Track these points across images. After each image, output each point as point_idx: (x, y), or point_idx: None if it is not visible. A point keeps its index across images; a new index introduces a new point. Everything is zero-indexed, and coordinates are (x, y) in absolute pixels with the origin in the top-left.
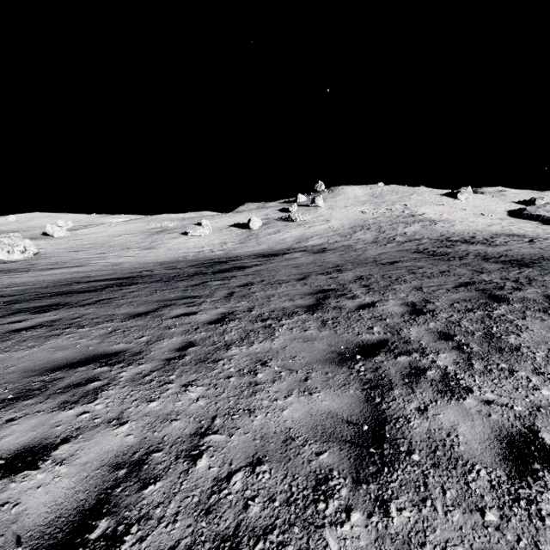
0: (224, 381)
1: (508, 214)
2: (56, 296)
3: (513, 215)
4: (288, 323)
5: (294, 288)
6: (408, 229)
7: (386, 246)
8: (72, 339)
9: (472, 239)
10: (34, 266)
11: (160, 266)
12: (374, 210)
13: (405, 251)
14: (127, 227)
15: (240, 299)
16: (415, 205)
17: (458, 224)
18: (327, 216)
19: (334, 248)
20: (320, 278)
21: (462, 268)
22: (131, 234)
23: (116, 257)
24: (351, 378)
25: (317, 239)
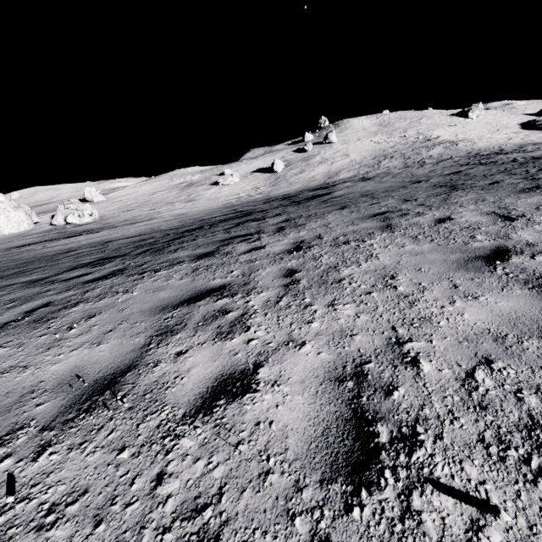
0: (477, 204)
1: (521, 127)
2: (229, 220)
3: (526, 127)
4: (458, 193)
5: (413, 189)
6: (432, 152)
7: (424, 167)
8: (338, 215)
9: (502, 151)
10: (113, 224)
11: (235, 207)
12: (388, 139)
13: (451, 166)
14: (154, 185)
15: (389, 197)
16: (427, 130)
17: (479, 142)
18: (345, 151)
19: (375, 176)
20: (419, 185)
21: (526, 164)
22: (163, 191)
23: (169, 211)
24: (541, 193)
25: (346, 172)
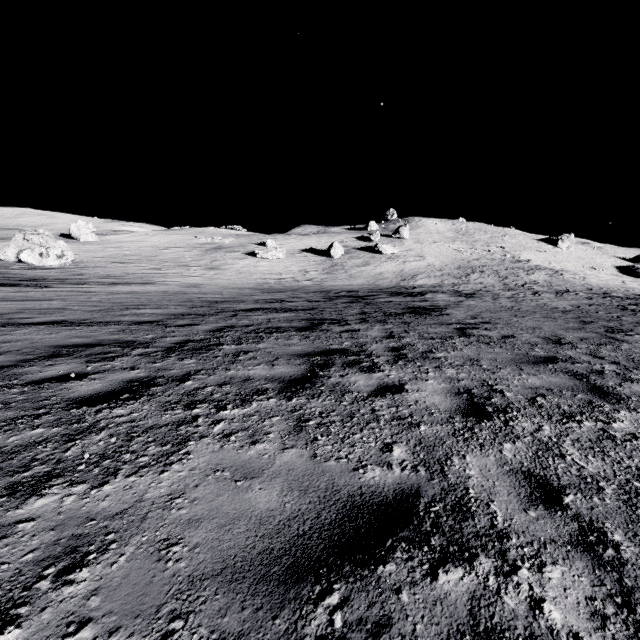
0: None
1: (618, 270)
2: (280, 334)
3: (624, 272)
4: None
5: None
6: (535, 277)
7: (544, 296)
8: None
9: None
10: (86, 278)
11: (278, 295)
12: (470, 249)
13: (600, 306)
14: (170, 238)
15: None
16: (514, 249)
17: (589, 277)
18: (419, 252)
19: (475, 293)
20: None
21: None
22: (180, 247)
23: (179, 275)
24: None
25: (426, 278)
